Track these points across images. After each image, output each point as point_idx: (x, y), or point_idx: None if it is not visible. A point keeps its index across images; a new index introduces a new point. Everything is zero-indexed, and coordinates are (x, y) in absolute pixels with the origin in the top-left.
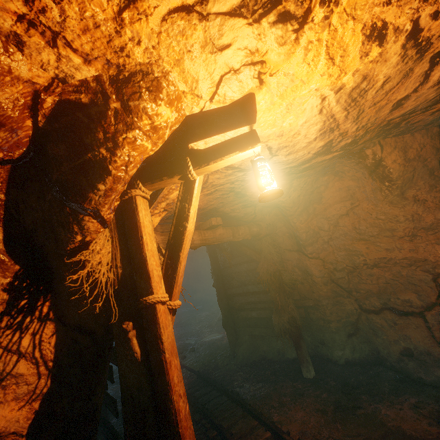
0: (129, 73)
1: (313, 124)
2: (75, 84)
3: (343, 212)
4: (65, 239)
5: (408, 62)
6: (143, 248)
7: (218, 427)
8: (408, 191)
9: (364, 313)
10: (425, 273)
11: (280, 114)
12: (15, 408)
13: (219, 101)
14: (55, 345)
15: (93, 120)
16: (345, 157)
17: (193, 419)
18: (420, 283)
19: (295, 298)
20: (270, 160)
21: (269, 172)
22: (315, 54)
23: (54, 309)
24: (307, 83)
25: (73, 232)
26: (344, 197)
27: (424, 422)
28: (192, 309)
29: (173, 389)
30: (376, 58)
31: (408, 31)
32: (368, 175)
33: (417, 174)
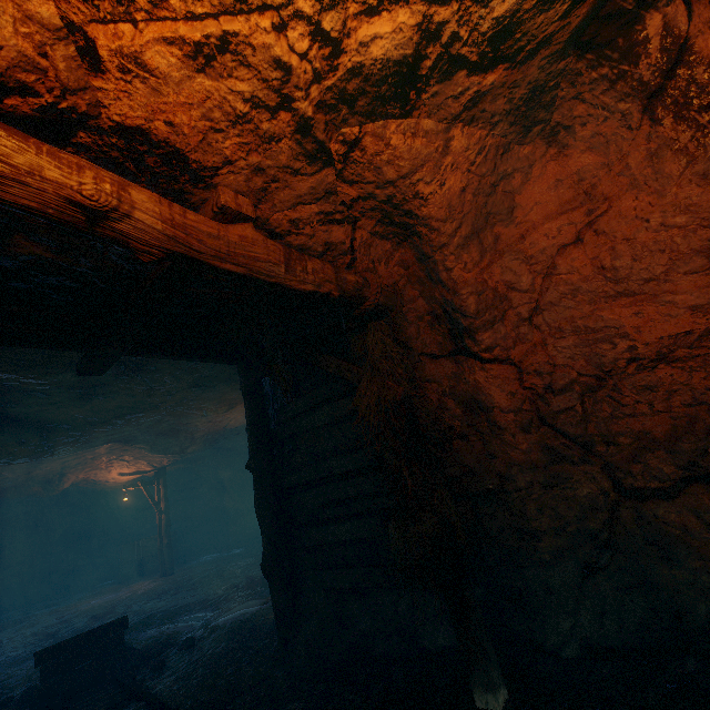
0: None
1: None
2: None
3: (567, 237)
4: None
5: None
6: None
7: None
8: None
9: (630, 502)
10: None
11: None
12: None
13: None
14: None
15: None
16: (590, 50)
17: None
18: None
19: (449, 473)
20: None
21: None
22: None
23: None
24: None
25: None
26: (569, 201)
27: None
28: (222, 556)
29: None
30: None
31: None
32: (641, 113)
33: None
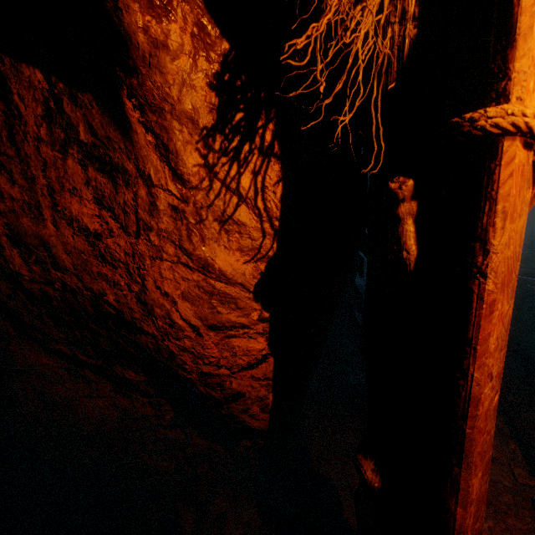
0: None
1: None
2: None
3: None
4: None
5: None
6: None
7: None
8: None
9: None
10: None
11: None
12: (240, 260)
13: None
14: (281, 198)
15: None
16: None
17: None
18: None
19: None
20: None
21: None
22: None
23: (280, 138)
24: None
25: None
26: None
27: None
28: None
29: (478, 358)
30: None
31: None
32: None
33: None
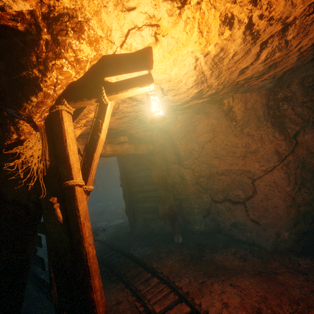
0: (58, 14)
1: (190, 76)
2: (12, 13)
3: (208, 139)
4: (3, 136)
5: (247, 44)
6: (66, 148)
7: (118, 274)
8: (245, 129)
9: (214, 203)
10: (248, 179)
11: (169, 65)
12: None
13: (127, 48)
14: None
15: (27, 46)
16: (211, 103)
17: (101, 271)
18: (245, 185)
19: (174, 193)
20: (162, 98)
21: (158, 103)
22: (191, 27)
23: None
24: (186, 46)
25: (10, 131)
26: (209, 130)
27: (237, 261)
28: (105, 204)
29: (85, 240)
30: (228, 37)
31: (246, 24)
32: (224, 117)
33: (251, 118)
